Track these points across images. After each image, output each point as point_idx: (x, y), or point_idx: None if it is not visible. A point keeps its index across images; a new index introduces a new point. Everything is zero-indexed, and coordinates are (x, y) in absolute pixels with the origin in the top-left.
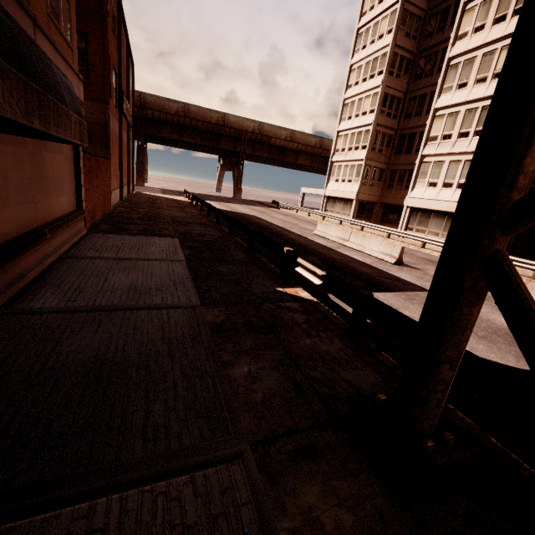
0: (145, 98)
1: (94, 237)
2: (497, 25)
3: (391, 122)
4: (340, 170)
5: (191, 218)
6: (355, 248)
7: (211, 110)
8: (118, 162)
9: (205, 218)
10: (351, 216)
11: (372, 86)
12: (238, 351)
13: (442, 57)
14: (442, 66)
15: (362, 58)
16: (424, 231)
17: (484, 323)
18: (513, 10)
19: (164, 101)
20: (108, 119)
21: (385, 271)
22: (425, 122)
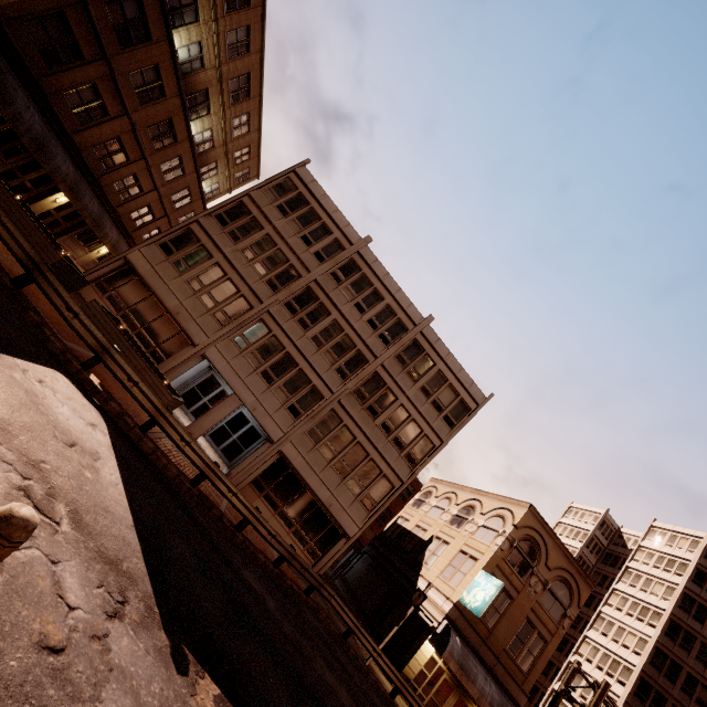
0: None
1: None
2: (598, 670)
3: None
4: None
5: None
6: None
7: None
8: None
9: None
10: None
11: None
12: None
13: (571, 647)
14: (569, 654)
15: None
16: None
17: None
18: (606, 670)
19: None
20: None
21: None
22: (548, 687)
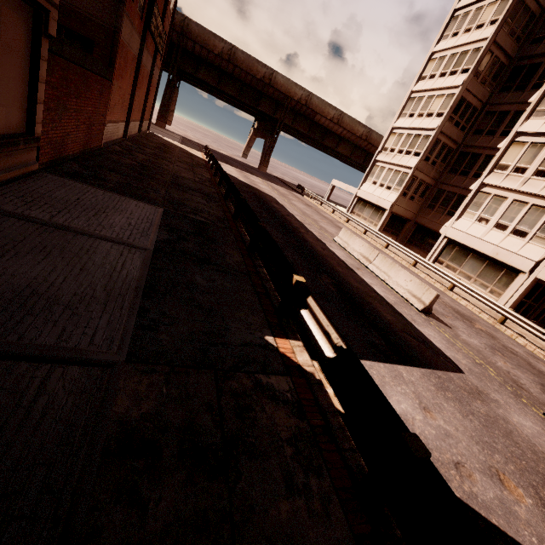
0: (189, 25)
1: (43, 179)
2: None
3: (457, 134)
4: (382, 172)
5: (197, 183)
6: (378, 275)
7: (259, 62)
8: (129, 89)
9: (214, 187)
10: (378, 228)
11: (450, 84)
12: (129, 543)
13: (544, 72)
14: (540, 83)
15: (448, 48)
16: (455, 270)
17: (542, 464)
18: None
19: (209, 36)
20: (119, 25)
21: (411, 322)
22: (497, 145)
